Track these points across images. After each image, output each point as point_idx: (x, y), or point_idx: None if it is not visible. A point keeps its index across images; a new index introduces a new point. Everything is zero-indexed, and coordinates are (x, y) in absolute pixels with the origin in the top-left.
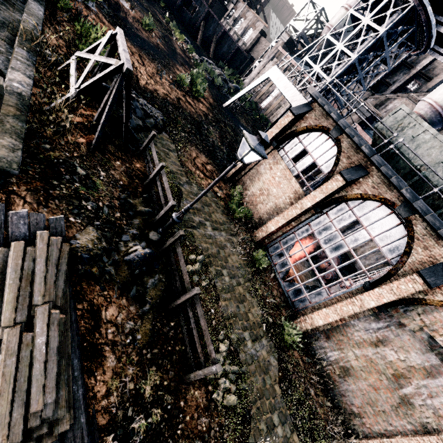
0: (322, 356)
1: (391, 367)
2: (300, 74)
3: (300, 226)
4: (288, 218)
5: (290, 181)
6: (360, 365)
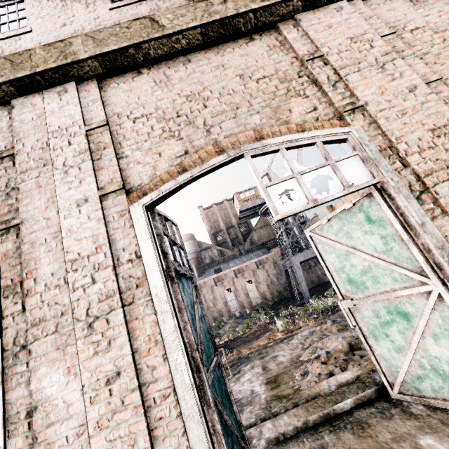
0: None
1: None
2: (299, 246)
3: None
4: None
5: None
6: None
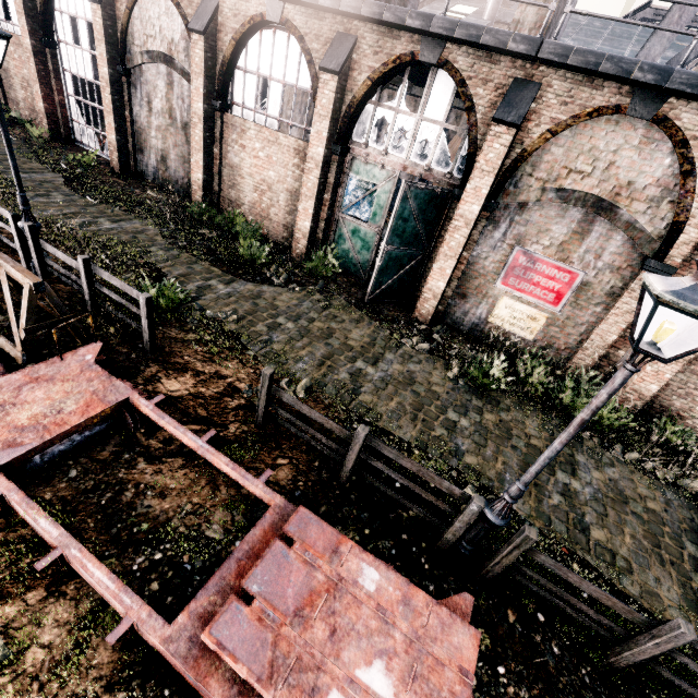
0: (153, 172)
1: (165, 113)
2: None
3: (64, 81)
4: (36, 78)
5: (21, 44)
6: (161, 140)
